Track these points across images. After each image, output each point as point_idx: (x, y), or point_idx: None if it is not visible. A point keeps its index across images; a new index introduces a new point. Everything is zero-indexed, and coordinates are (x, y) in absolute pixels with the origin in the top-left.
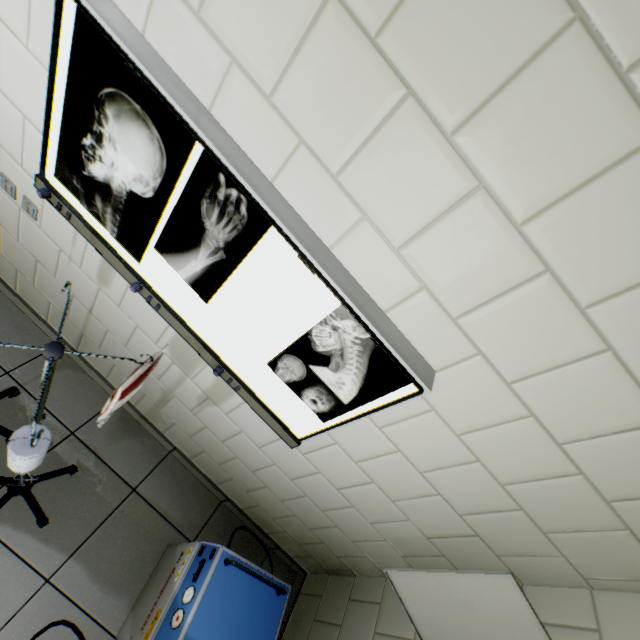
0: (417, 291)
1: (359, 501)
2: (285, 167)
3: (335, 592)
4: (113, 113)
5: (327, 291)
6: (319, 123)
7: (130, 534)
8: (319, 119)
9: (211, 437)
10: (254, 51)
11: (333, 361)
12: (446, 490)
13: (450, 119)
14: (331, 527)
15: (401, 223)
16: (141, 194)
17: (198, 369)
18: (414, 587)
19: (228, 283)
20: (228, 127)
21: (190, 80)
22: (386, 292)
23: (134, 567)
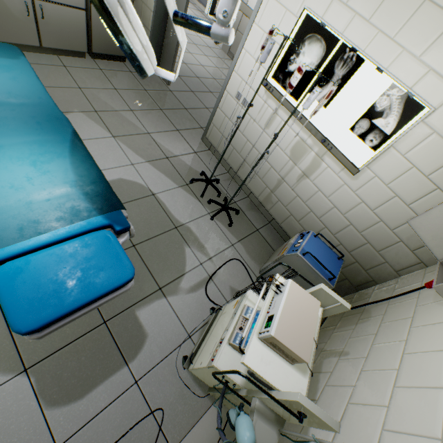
0: (427, 72)
1: (385, 215)
2: (370, 43)
3: (362, 293)
4: (307, 43)
5: (386, 79)
6: (387, 22)
7: (257, 244)
8: (388, 20)
9: (298, 202)
10: (365, 8)
11: (384, 113)
12: (442, 183)
13: (442, 2)
14: (364, 245)
15: (420, 46)
16: (309, 70)
17: (303, 158)
18: (424, 222)
19: (338, 94)
20: (348, 37)
21: (336, 26)
22: (411, 78)
23: (260, 256)
